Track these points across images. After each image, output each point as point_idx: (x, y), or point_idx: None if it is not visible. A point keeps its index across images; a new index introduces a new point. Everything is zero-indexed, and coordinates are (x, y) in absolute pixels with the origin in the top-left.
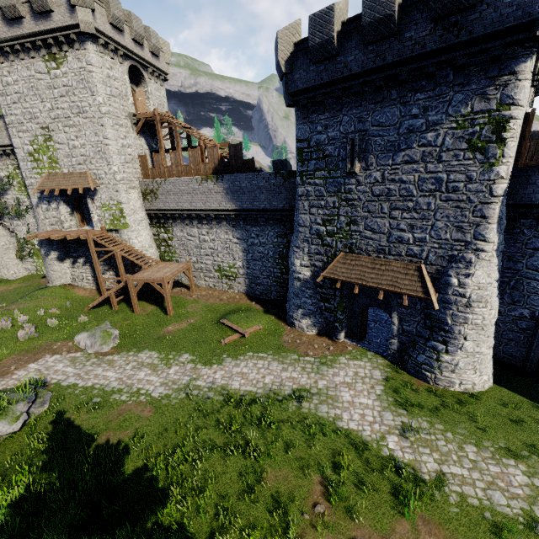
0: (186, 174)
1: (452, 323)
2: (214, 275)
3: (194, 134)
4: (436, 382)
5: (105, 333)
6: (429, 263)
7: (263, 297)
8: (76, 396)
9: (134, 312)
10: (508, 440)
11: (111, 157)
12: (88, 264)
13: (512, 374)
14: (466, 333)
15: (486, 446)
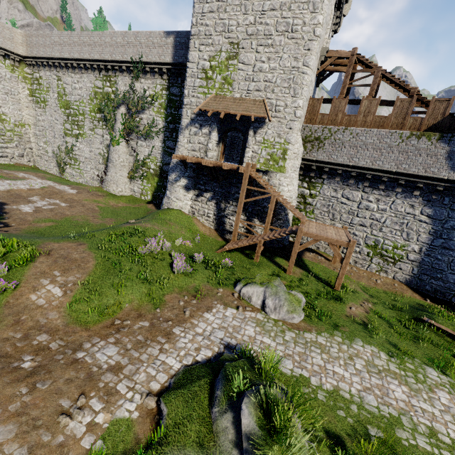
0: (376, 127)
1: None
2: (361, 250)
3: (403, 82)
4: None
5: (291, 295)
6: None
7: (435, 296)
8: (328, 408)
9: (282, 270)
10: None
11: (302, 88)
12: (215, 200)
13: None
14: None
15: None
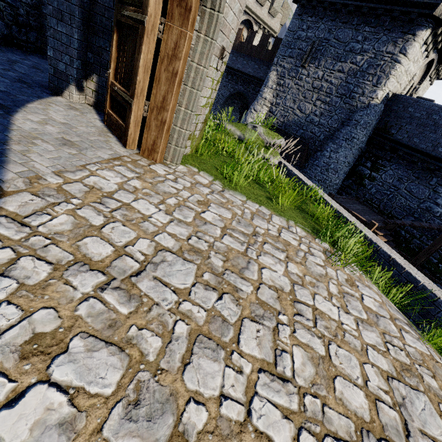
0: None
1: None
2: None
3: None
4: None
5: None
6: None
7: None
8: None
9: None
10: None
11: None
12: None
13: None
14: None
15: None
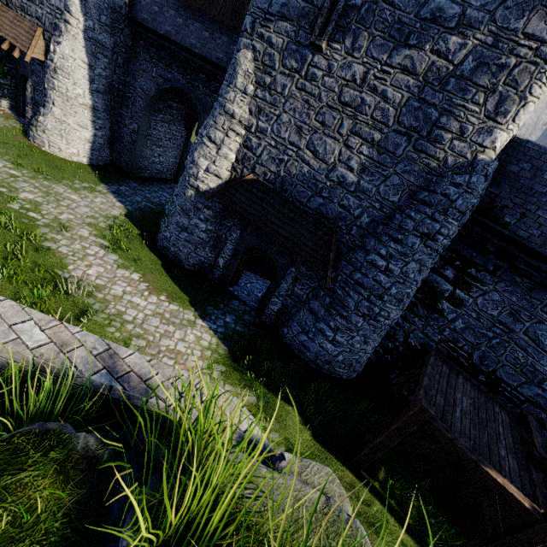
0: None
1: (48, 88)
2: None
3: None
4: (34, 140)
5: None
6: (46, 29)
7: None
8: None
9: None
10: (30, 164)
11: None
12: None
13: (115, 171)
14: (54, 99)
15: (3, 157)
